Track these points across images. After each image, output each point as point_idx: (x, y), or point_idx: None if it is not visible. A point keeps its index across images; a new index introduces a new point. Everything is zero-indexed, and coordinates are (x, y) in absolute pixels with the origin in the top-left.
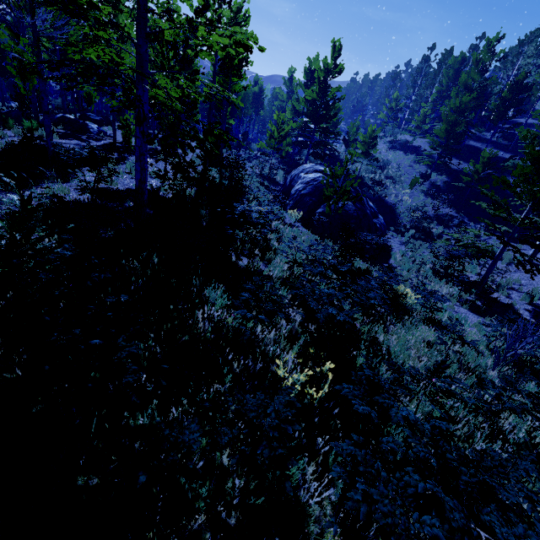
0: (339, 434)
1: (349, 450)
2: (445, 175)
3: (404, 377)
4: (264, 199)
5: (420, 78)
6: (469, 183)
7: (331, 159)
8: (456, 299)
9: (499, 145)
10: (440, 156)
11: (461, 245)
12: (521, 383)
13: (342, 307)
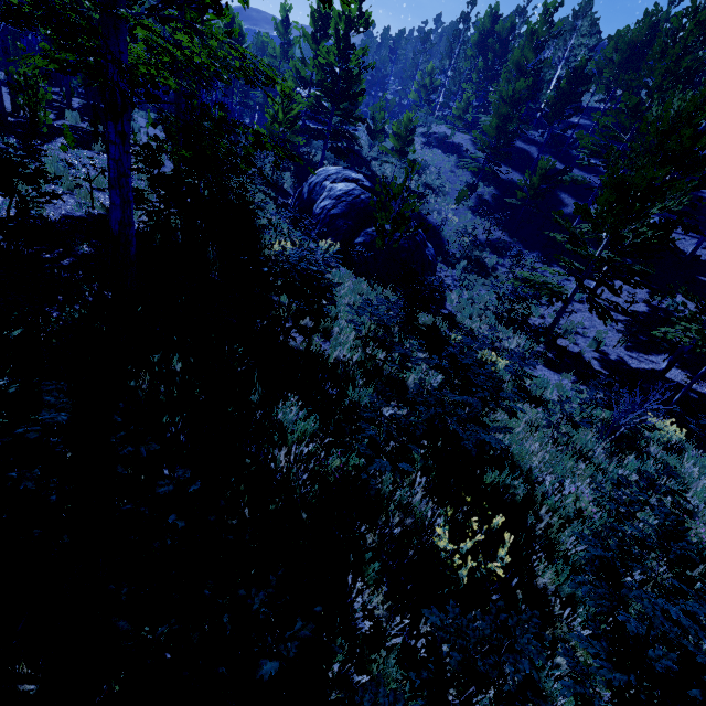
0: (521, 607)
1: (617, 682)
2: (494, 186)
3: (538, 488)
4: (279, 222)
5: (458, 45)
6: (520, 198)
7: (350, 156)
8: (527, 351)
9: (548, 150)
10: (490, 161)
11: (533, 287)
12: (628, 461)
13: (480, 420)
